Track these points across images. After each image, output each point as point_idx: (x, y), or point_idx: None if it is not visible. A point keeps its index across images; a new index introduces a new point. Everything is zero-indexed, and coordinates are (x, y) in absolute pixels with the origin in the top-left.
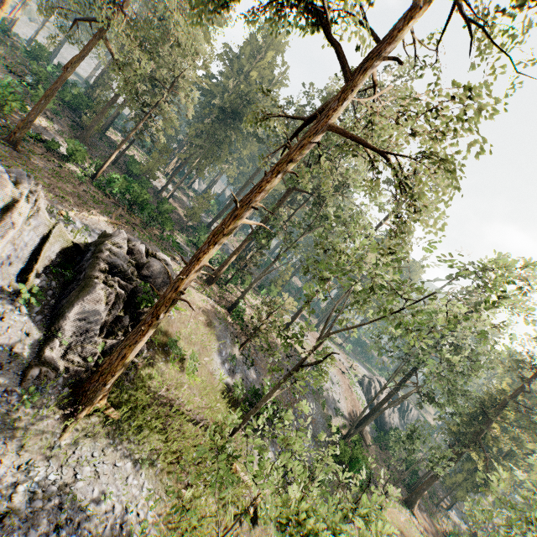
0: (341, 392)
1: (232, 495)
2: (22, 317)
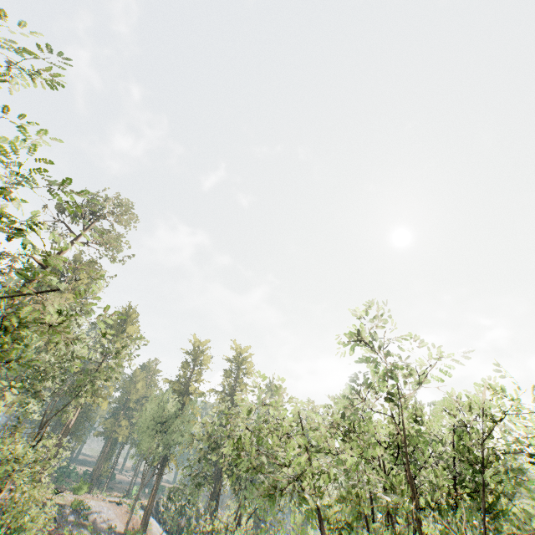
0: (116, 516)
1: None
2: None
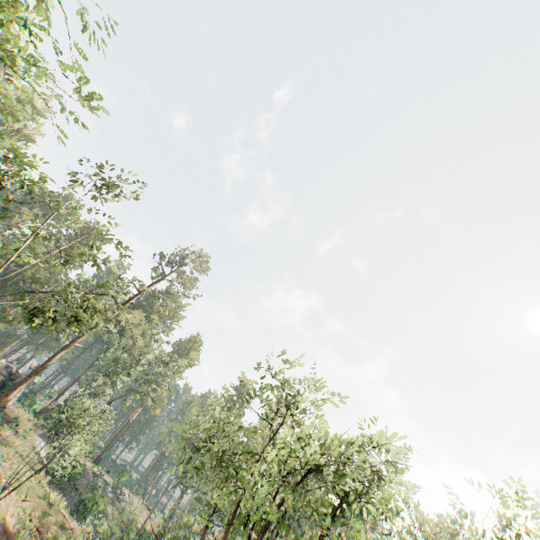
0: (141, 514)
1: (40, 491)
2: None
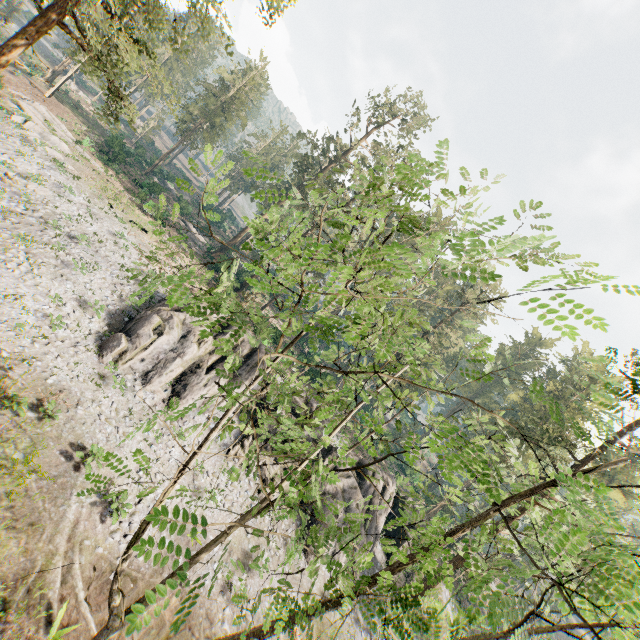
0: None
1: None
2: (380, 547)
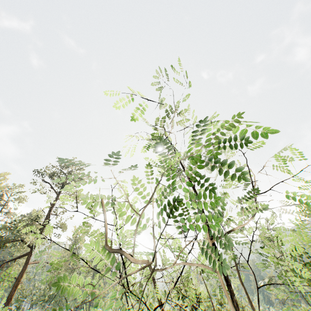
0: None
1: None
2: None
